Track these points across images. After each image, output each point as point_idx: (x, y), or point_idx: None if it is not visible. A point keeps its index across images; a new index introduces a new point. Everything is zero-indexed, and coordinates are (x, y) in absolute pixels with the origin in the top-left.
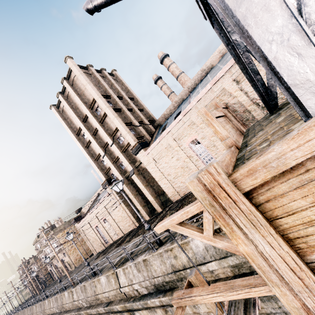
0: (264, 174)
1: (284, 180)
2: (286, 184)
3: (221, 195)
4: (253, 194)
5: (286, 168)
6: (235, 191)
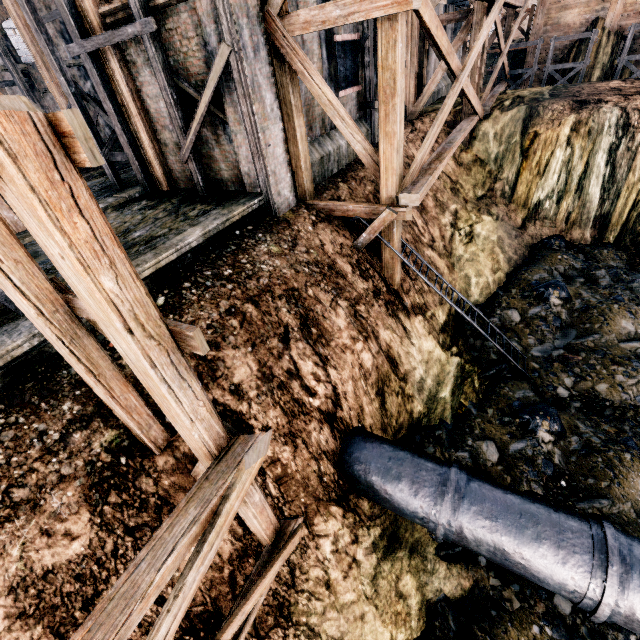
0: (554, 1)
1: (555, 5)
2: (555, 6)
3: (544, 2)
4: (548, 6)
5: (558, 1)
6: (547, 2)
